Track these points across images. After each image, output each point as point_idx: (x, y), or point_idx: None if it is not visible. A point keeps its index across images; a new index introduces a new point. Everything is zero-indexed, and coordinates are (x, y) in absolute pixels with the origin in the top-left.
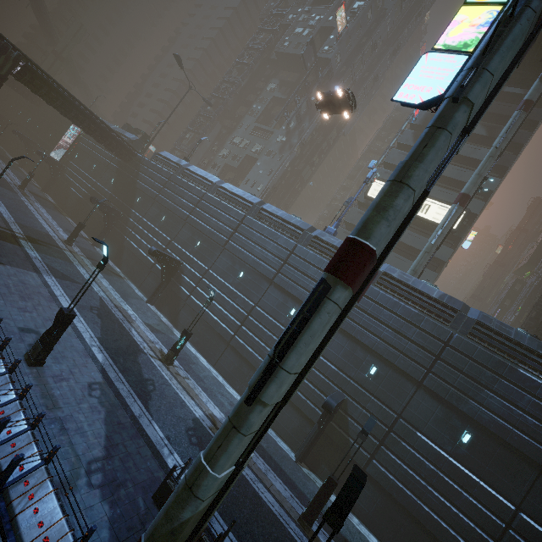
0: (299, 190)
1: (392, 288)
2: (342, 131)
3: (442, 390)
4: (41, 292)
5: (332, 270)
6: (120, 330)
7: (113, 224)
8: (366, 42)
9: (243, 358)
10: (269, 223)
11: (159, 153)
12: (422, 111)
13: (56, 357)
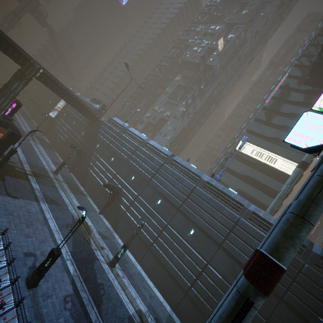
0: (191, 138)
1: (259, 224)
2: (218, 104)
3: (298, 306)
4: (38, 218)
5: (253, 281)
6: (84, 241)
7: (82, 160)
8: (234, 56)
9: (158, 260)
10: (177, 170)
11: (112, 118)
12: (270, 100)
13: (45, 276)
